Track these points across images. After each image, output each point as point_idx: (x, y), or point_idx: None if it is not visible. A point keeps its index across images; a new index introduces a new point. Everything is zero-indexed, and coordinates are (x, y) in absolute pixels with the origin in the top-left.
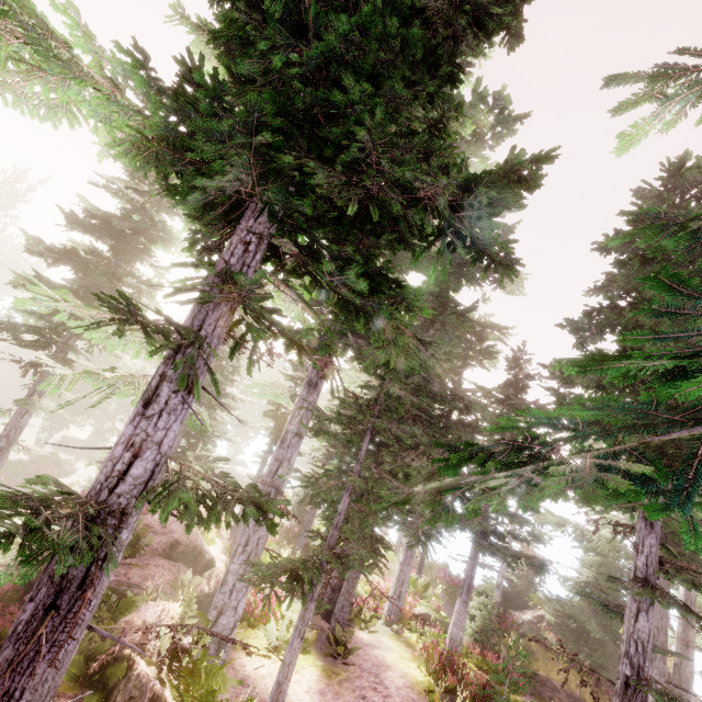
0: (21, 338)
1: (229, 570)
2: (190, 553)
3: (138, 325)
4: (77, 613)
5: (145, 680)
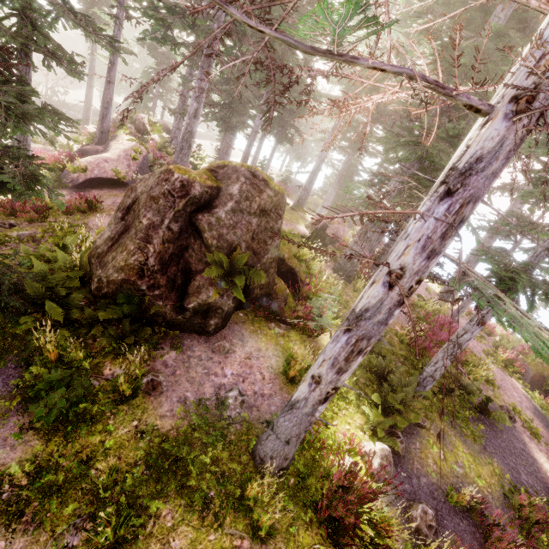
0: None
1: (173, 126)
2: (166, 130)
3: (106, 13)
4: (114, 67)
5: (141, 120)
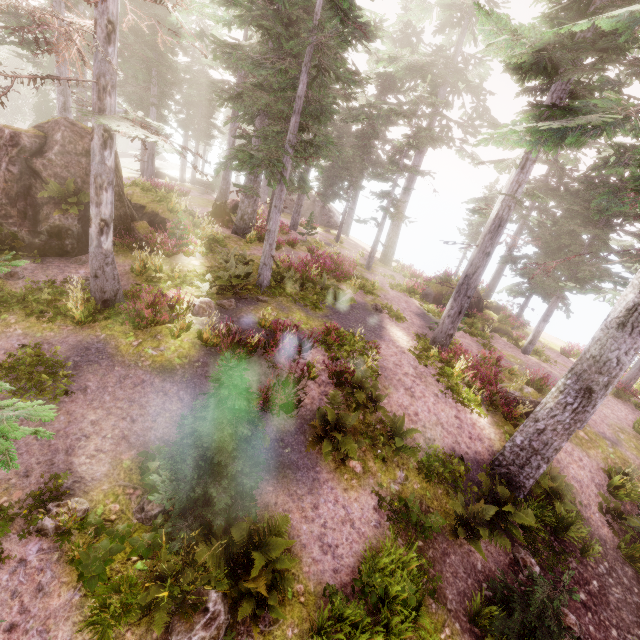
0: None
1: None
2: None
3: None
4: None
5: None
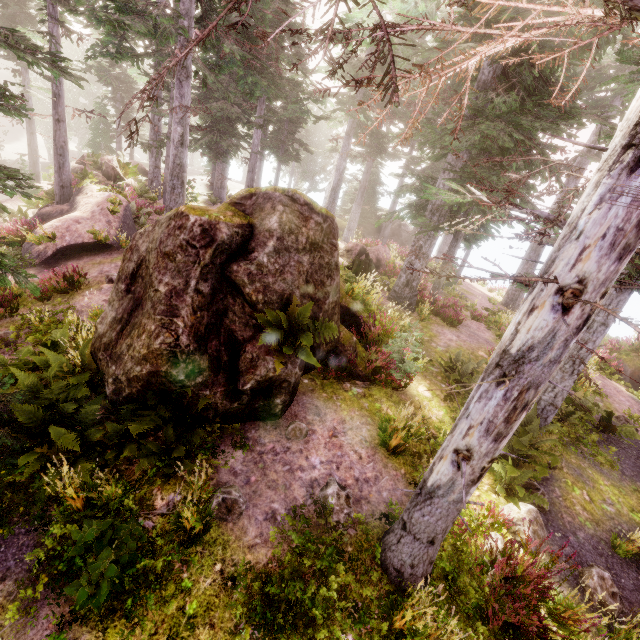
0: (0, 55)
1: (150, 165)
2: (140, 171)
3: (36, 31)
4: (61, 100)
5: (109, 164)
